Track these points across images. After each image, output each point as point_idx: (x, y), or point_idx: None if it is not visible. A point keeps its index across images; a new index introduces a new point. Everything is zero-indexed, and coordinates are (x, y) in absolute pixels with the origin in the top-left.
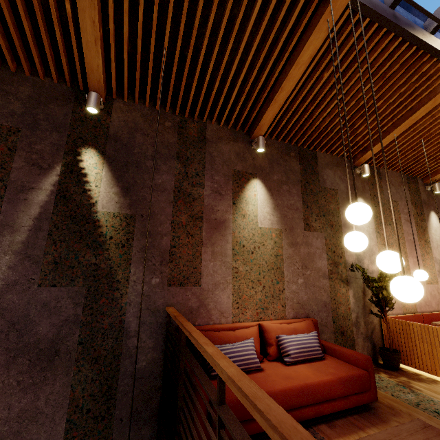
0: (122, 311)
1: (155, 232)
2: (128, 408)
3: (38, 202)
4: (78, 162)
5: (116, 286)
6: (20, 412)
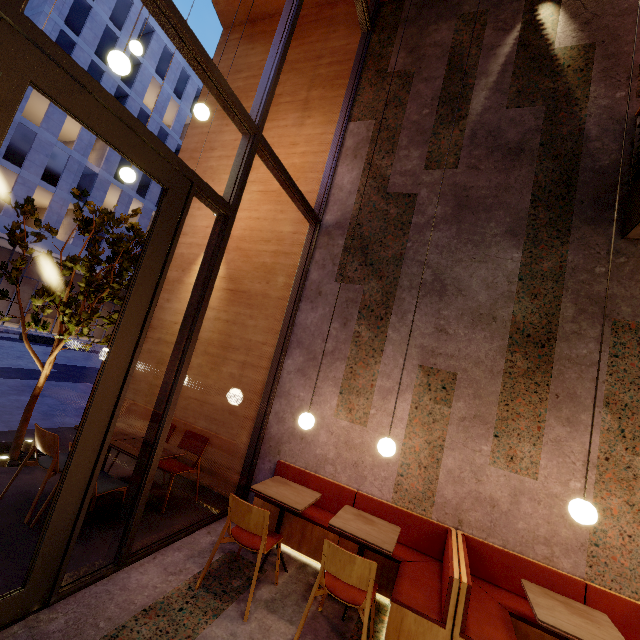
0: (581, 122)
1: (619, 53)
2: (589, 195)
3: (504, 54)
4: (534, 17)
5: (574, 103)
6: (497, 185)
